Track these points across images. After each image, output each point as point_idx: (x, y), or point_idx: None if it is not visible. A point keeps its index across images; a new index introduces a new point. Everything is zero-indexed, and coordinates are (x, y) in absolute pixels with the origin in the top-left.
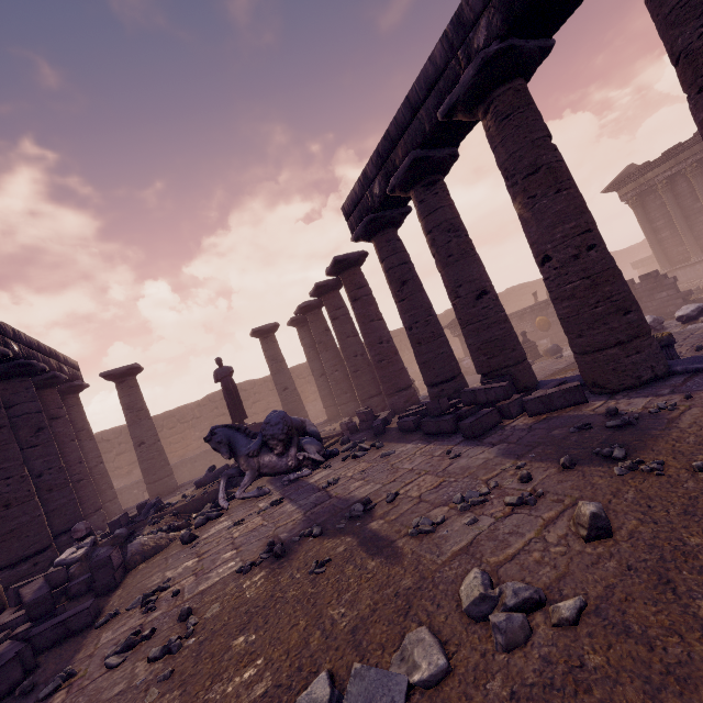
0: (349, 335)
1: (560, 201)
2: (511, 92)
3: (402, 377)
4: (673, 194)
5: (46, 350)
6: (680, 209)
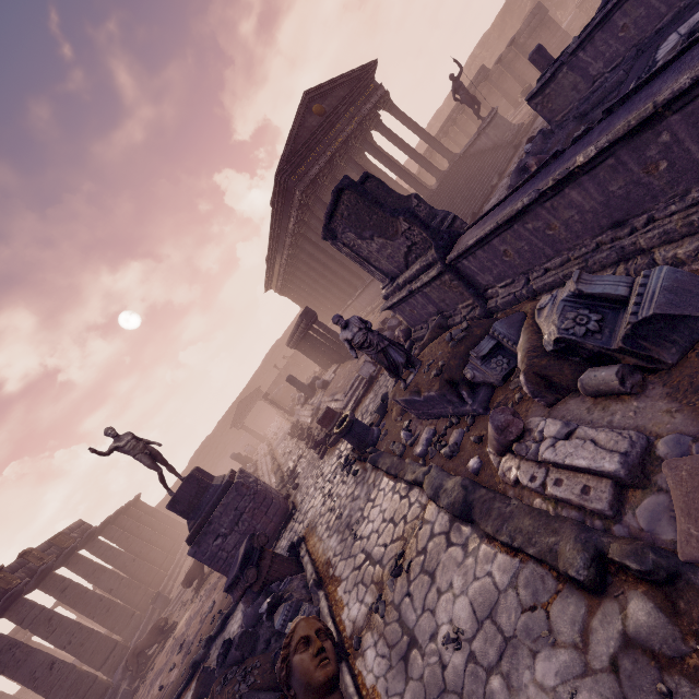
0: (138, 536)
1: (77, 610)
2: (41, 589)
3: (156, 563)
4: (294, 290)
5: (13, 634)
6: (303, 297)
